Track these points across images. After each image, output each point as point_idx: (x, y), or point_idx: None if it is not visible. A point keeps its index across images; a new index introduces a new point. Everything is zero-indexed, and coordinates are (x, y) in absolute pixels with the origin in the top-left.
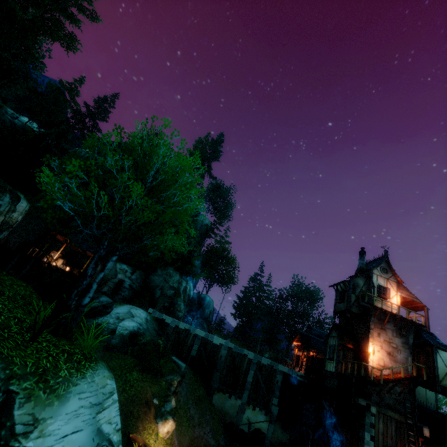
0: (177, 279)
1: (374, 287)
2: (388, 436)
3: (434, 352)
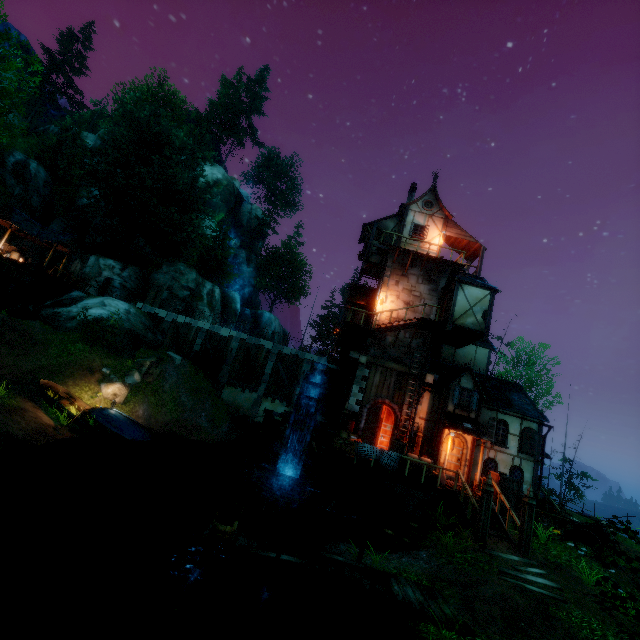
0: (194, 278)
1: (403, 226)
2: (384, 388)
3: (456, 288)
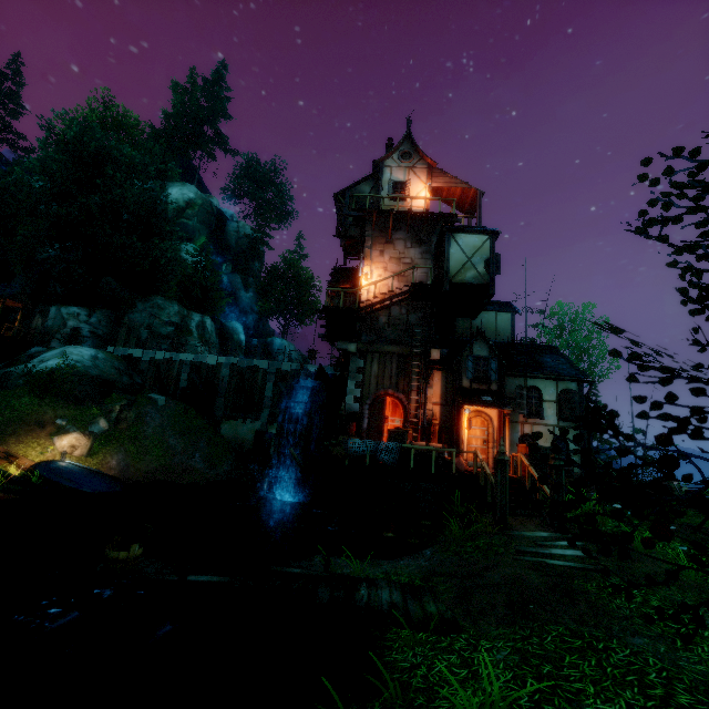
0: (176, 311)
1: (379, 186)
2: (386, 377)
3: (447, 240)
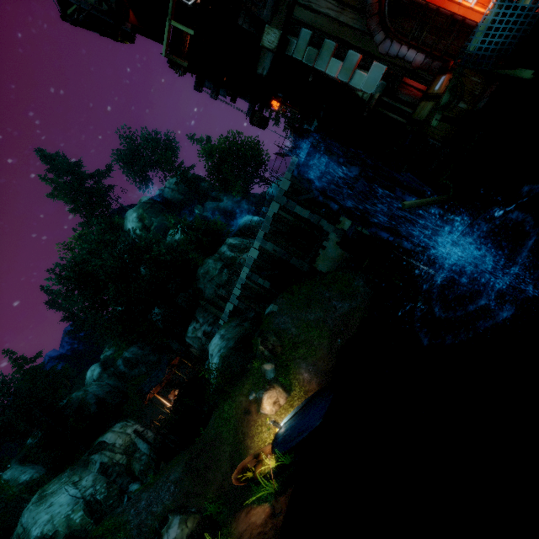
0: (213, 262)
1: None
2: None
3: None
